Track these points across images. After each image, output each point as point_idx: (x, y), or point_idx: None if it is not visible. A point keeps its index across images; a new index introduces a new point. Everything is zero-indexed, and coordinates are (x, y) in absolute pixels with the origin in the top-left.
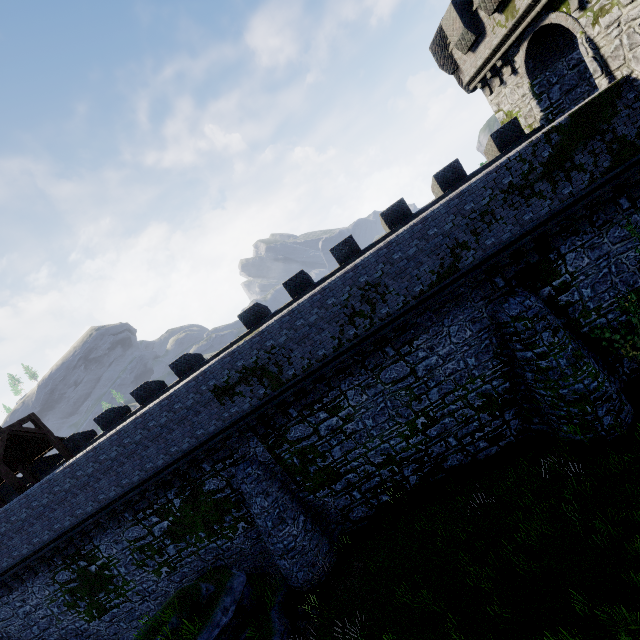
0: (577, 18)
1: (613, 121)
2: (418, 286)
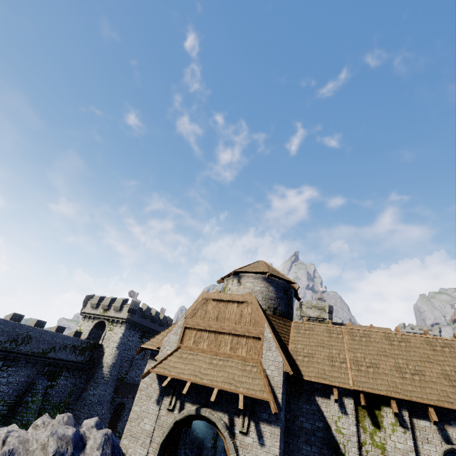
0: (108, 326)
1: (96, 351)
2: (36, 349)
